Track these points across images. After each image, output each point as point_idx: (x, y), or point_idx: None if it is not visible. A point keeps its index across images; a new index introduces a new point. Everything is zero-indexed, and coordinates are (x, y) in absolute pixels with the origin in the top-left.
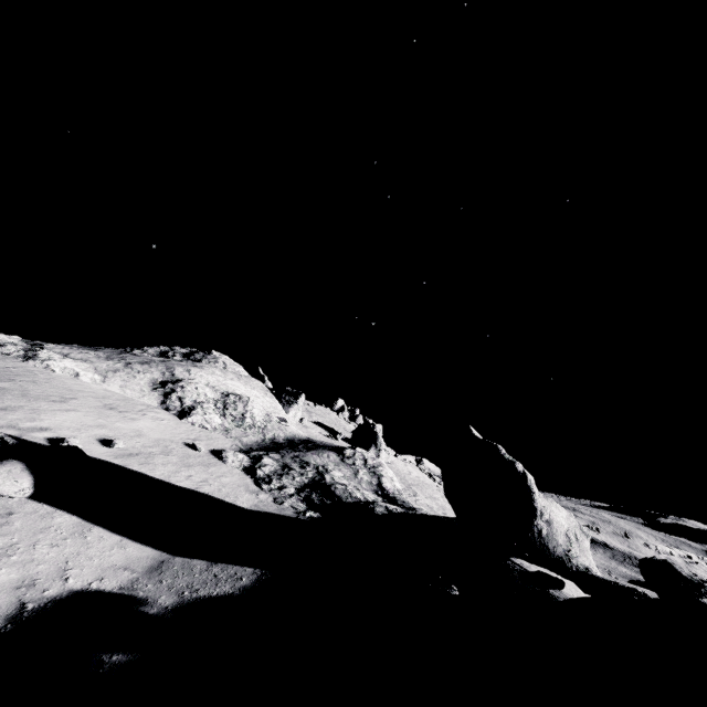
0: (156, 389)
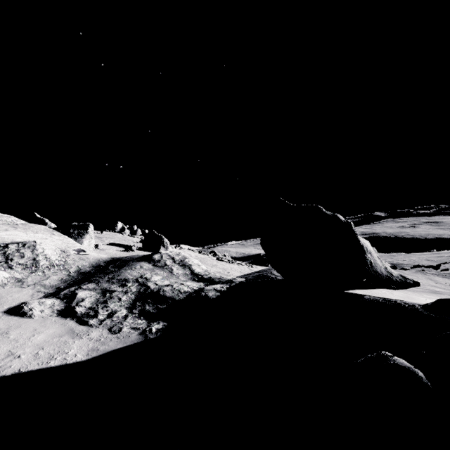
0: None
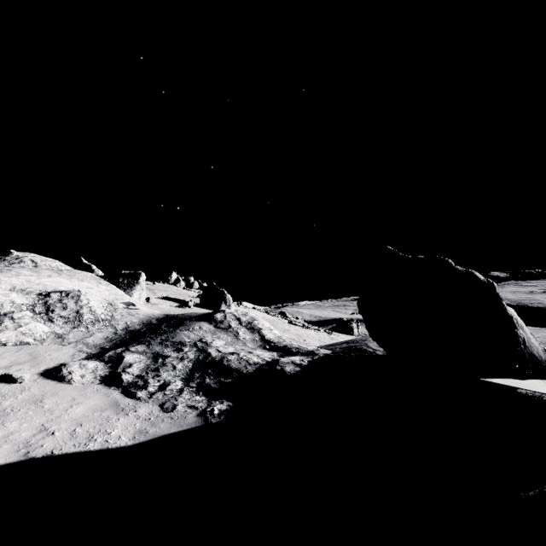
0: None
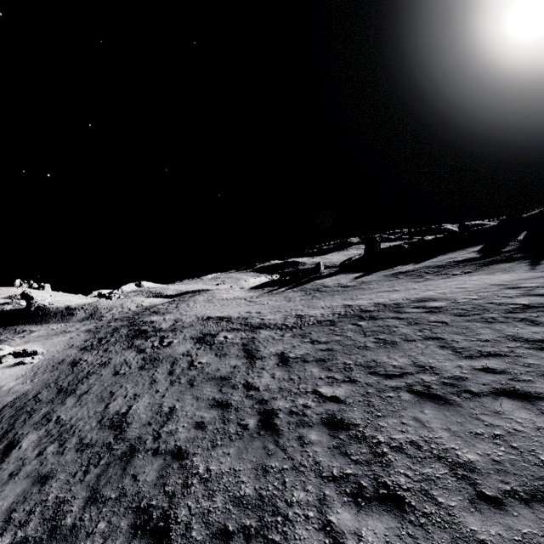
0: None
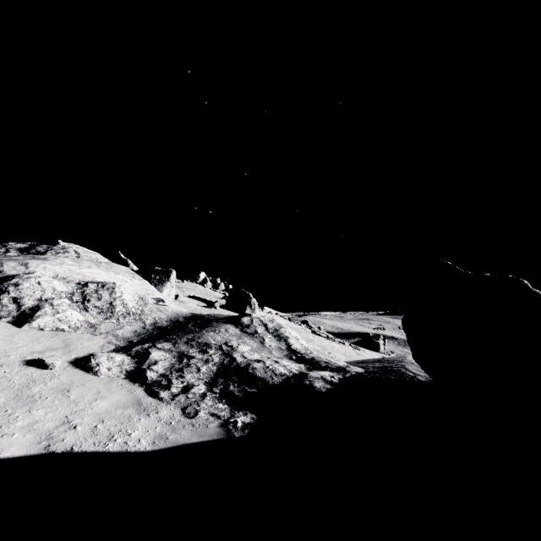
0: None
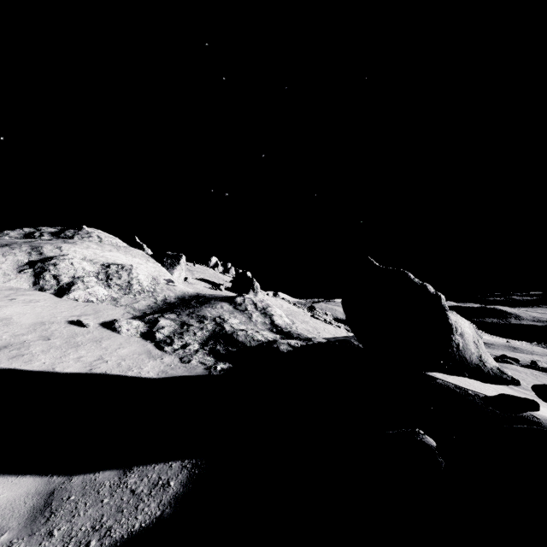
0: (23, 271)
